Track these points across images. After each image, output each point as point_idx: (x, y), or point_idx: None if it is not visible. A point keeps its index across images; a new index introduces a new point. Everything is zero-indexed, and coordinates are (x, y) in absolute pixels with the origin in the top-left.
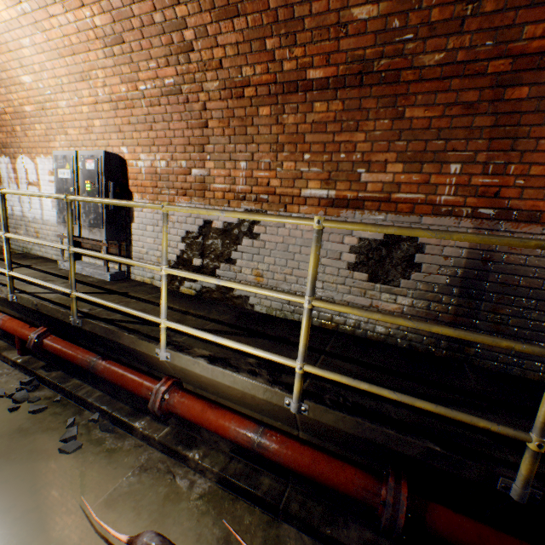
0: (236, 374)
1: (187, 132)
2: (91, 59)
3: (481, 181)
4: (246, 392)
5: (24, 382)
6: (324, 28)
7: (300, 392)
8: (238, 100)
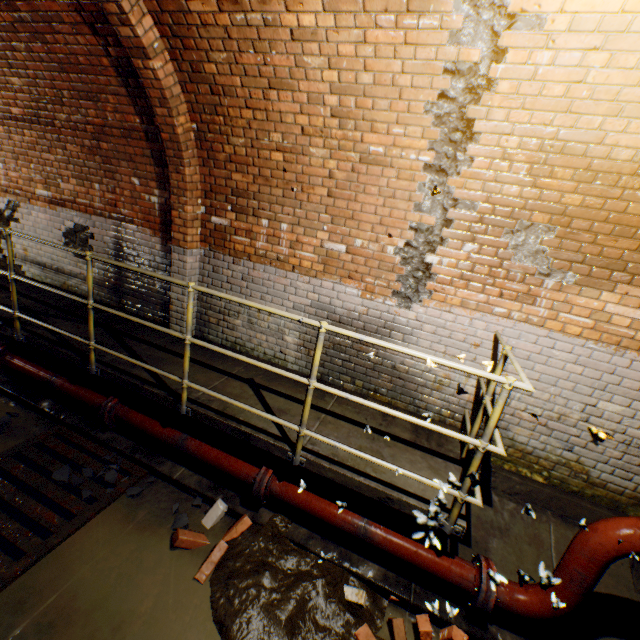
0: None
1: None
2: None
3: (110, 197)
4: None
5: None
6: (4, 85)
7: None
8: None
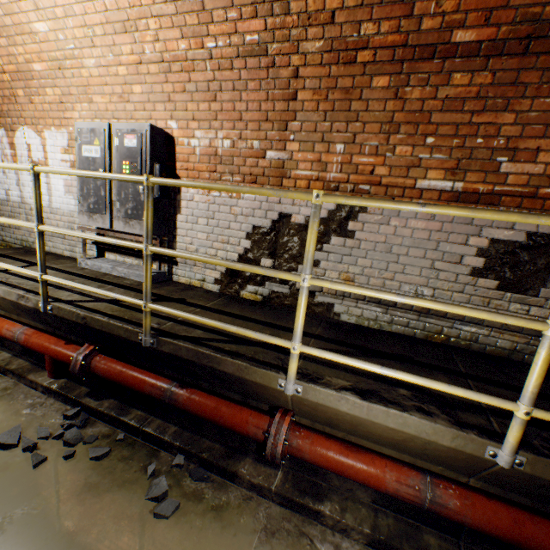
0: (407, 414)
1: (266, 105)
2: (143, 2)
3: None
4: (422, 437)
5: (68, 416)
6: None
7: (518, 442)
8: (345, 67)
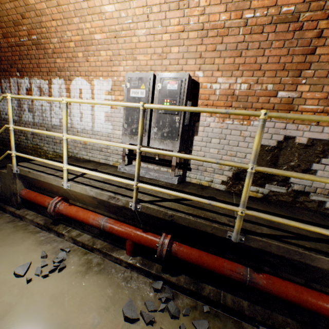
0: None
1: (284, 58)
2: None
3: None
4: None
5: (158, 289)
6: None
7: None
8: None
